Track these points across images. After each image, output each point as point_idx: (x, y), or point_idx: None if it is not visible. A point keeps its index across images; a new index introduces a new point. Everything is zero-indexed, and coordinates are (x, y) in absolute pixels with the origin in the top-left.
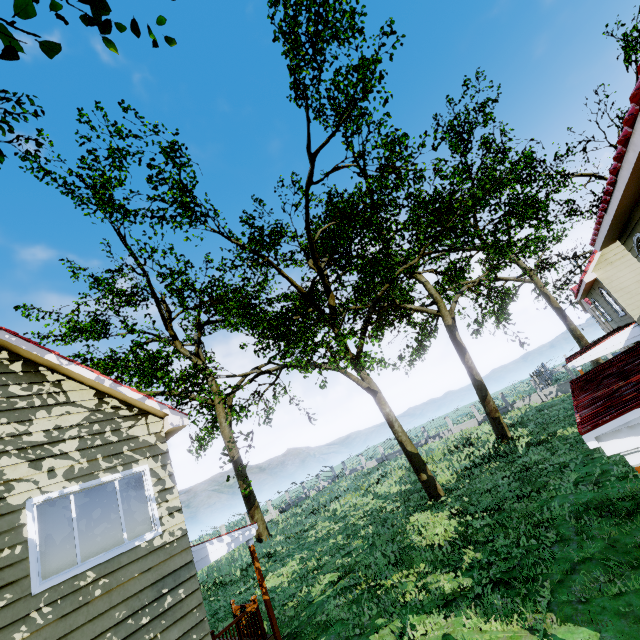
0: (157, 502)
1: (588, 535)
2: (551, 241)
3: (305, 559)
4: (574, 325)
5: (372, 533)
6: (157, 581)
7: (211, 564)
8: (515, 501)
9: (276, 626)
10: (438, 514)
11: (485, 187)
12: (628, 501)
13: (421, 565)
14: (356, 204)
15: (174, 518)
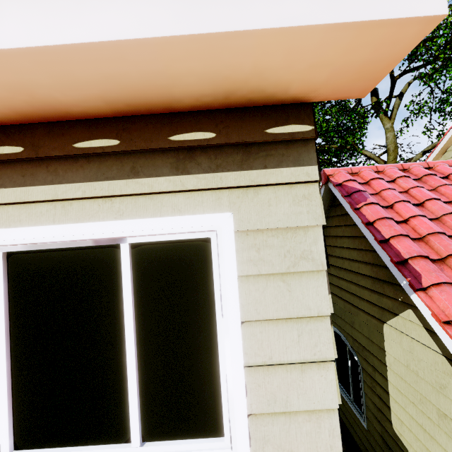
0: None
1: None
2: None
3: None
4: None
5: None
6: None
7: None
8: None
9: None
10: None
11: None
12: None
13: None
14: None
15: None
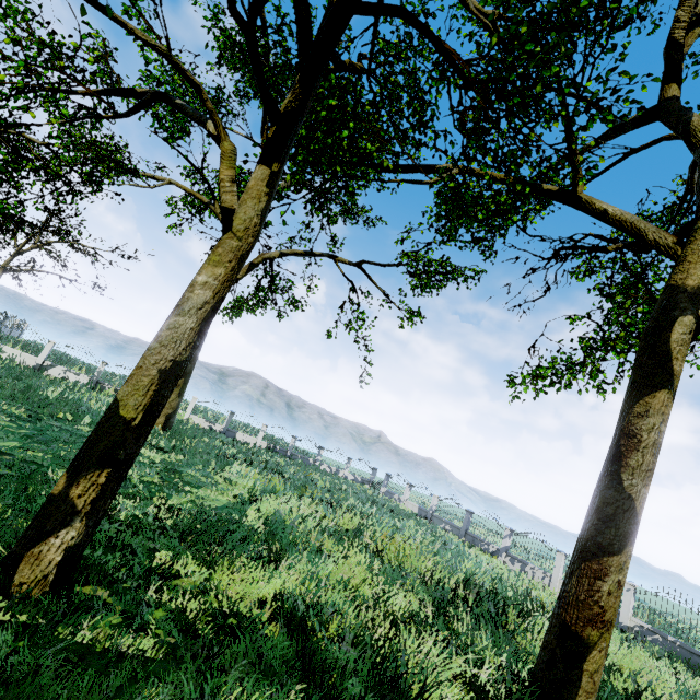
0: None
1: None
2: None
3: None
4: None
5: None
6: None
7: None
8: None
9: None
10: None
11: None
12: None
13: None
14: None
15: None
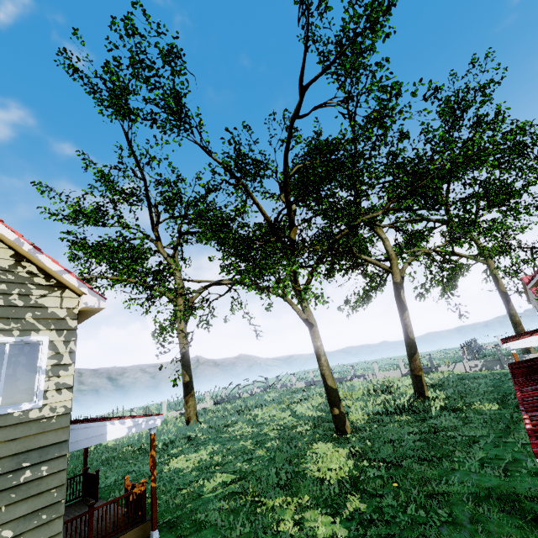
0: (47, 375)
1: (484, 528)
2: (514, 230)
3: (214, 452)
4: (515, 311)
5: (276, 447)
6: (20, 453)
7: (146, 430)
8: (415, 461)
9: (155, 513)
10: (339, 449)
11: (467, 153)
12: (537, 503)
13: (305, 497)
14: (337, 150)
15: (61, 394)
